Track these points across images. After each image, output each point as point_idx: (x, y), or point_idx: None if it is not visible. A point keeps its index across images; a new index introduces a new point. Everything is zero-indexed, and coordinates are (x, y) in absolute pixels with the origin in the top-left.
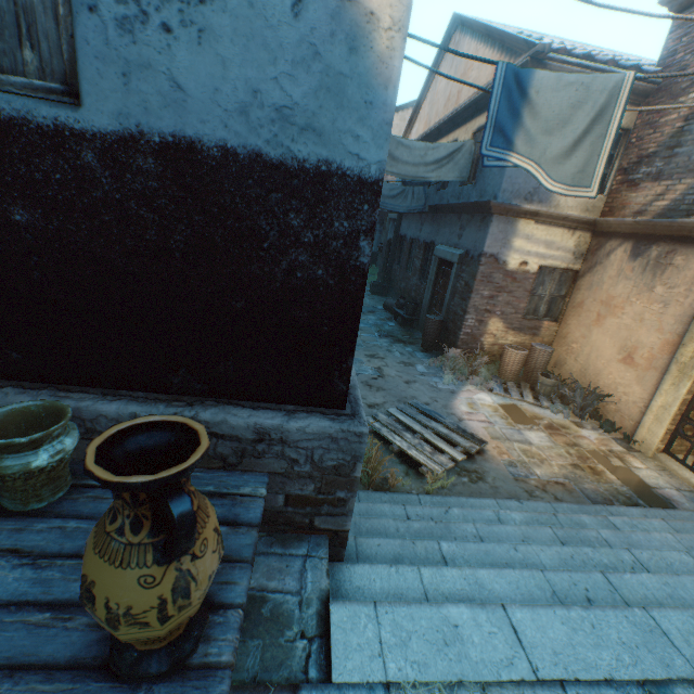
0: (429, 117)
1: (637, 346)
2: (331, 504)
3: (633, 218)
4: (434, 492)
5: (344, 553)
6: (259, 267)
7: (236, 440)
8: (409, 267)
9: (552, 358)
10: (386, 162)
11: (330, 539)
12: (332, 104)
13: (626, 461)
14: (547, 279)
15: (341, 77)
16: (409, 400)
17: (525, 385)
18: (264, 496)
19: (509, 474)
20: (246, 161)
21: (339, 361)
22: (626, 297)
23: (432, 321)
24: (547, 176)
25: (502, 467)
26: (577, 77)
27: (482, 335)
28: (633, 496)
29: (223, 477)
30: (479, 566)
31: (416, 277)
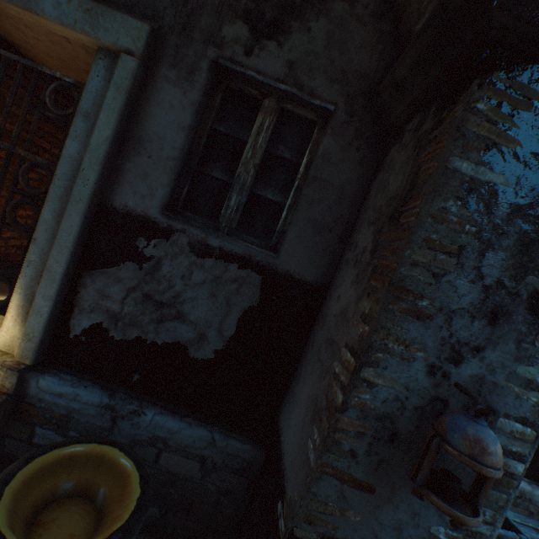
0: None
1: None
2: None
3: None
4: None
5: None
6: None
7: None
8: None
9: None
10: None
11: None
12: None
13: None
14: None
15: None
16: None
17: None
18: None
19: None
20: None
21: None
22: None
23: None
24: None
25: None
26: None
27: None
28: None
29: (527, 518)
30: None
31: None
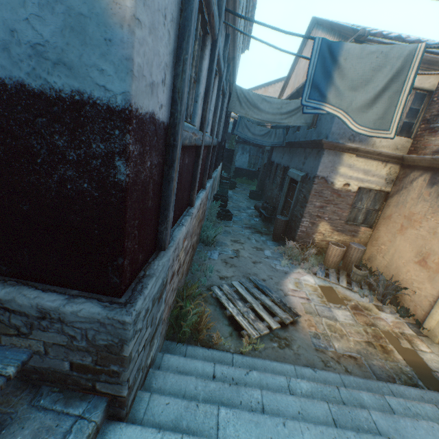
0: (294, 85)
1: (430, 253)
2: (107, 374)
3: (432, 156)
4: (247, 353)
5: (124, 413)
6: (37, 178)
7: (25, 315)
8: (274, 182)
9: (366, 254)
10: (130, 93)
11: (111, 401)
12: (77, 41)
13: (414, 344)
14: (364, 196)
15: (81, 17)
16: (251, 276)
17: (343, 272)
18: (8, 374)
19: (312, 344)
20: (14, 90)
21: (111, 259)
22: (423, 214)
23: (279, 220)
24: (353, 121)
25: (308, 338)
26: (378, 47)
27: (313, 233)
28: (415, 376)
29: None
30: (246, 437)
31: (277, 189)
